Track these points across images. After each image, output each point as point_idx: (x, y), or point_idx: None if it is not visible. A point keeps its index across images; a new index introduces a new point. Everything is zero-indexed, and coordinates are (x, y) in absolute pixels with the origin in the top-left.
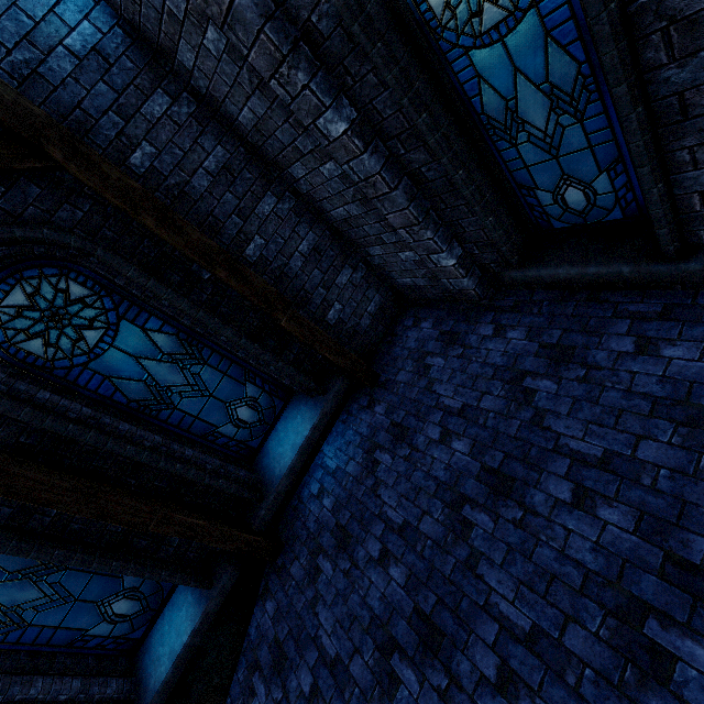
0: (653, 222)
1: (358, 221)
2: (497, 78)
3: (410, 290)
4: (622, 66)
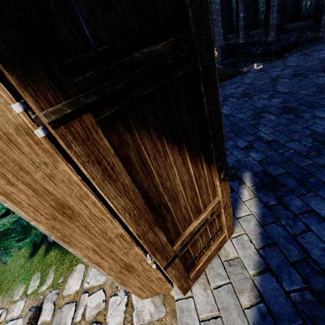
0: (236, 26)
1: (216, 20)
2: (234, 3)
3: (216, 41)
4: (236, 4)
